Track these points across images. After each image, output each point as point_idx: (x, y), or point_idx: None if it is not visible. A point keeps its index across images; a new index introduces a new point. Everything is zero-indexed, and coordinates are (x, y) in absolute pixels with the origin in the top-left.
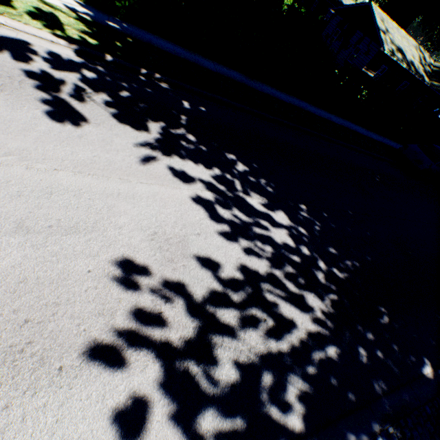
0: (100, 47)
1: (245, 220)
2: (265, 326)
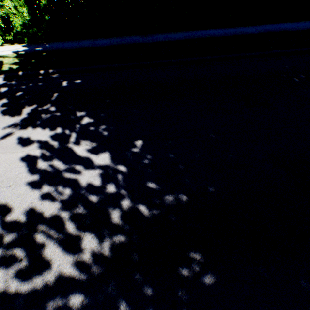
0: (19, 68)
1: (60, 167)
2: (18, 265)
